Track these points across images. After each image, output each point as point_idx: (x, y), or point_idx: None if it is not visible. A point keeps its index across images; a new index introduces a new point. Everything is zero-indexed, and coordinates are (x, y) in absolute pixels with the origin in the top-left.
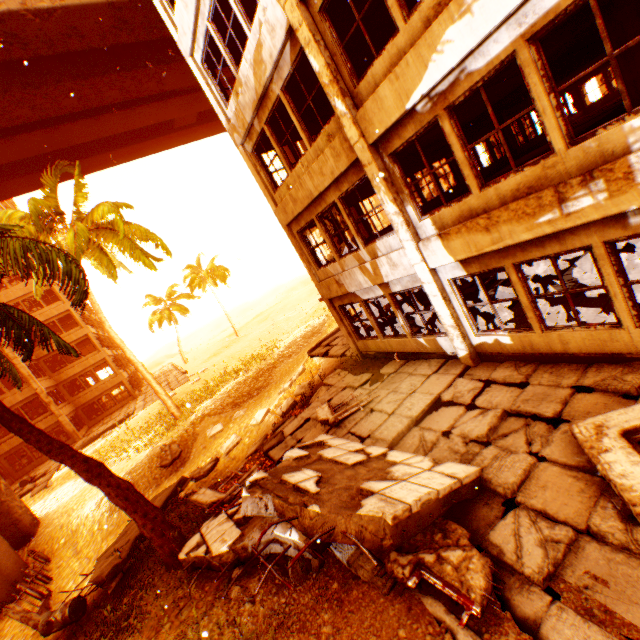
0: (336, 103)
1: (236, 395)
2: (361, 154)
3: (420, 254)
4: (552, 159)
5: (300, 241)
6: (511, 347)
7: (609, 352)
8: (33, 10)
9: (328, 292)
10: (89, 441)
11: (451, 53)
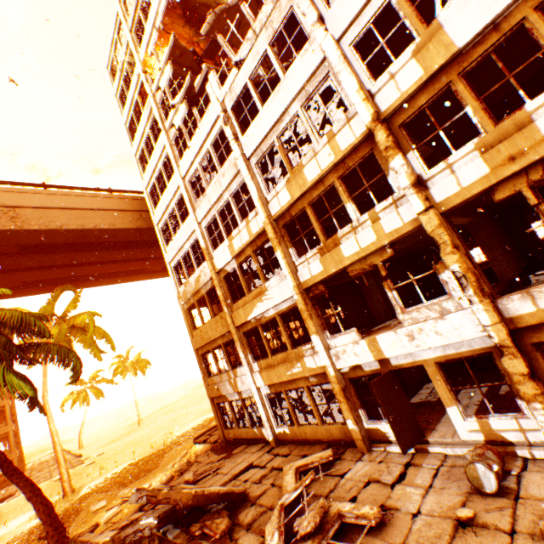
0: (225, 308)
1: (126, 475)
2: (232, 329)
3: (252, 379)
4: (289, 352)
5: (202, 359)
6: (290, 434)
7: (318, 437)
8: (99, 228)
9: (212, 392)
10: None
11: (259, 309)
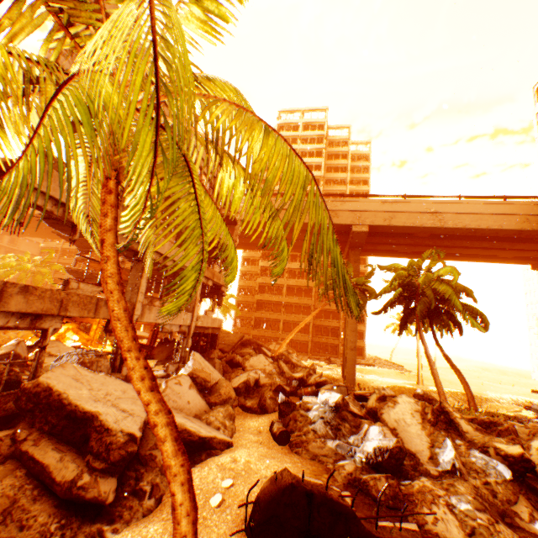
0: None
1: (456, 396)
2: None
3: None
4: None
5: None
6: None
7: None
8: (488, 228)
9: None
10: None
11: None
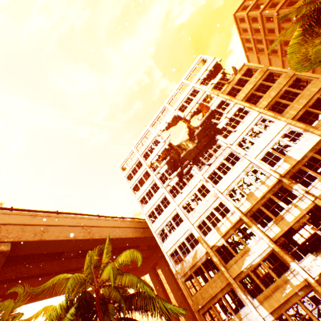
0: (221, 267)
1: None
2: (230, 280)
3: (257, 312)
4: (276, 281)
5: (203, 317)
6: None
7: None
8: (121, 237)
9: None
10: None
11: (248, 260)
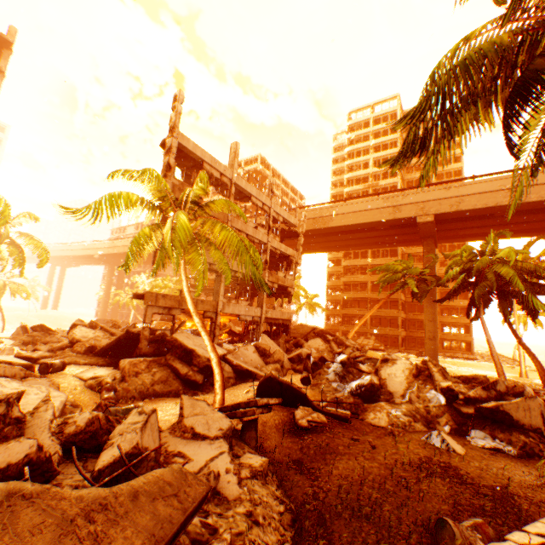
0: None
1: None
2: None
3: None
4: None
5: None
6: None
7: None
8: None
9: None
10: (450, 356)
11: None
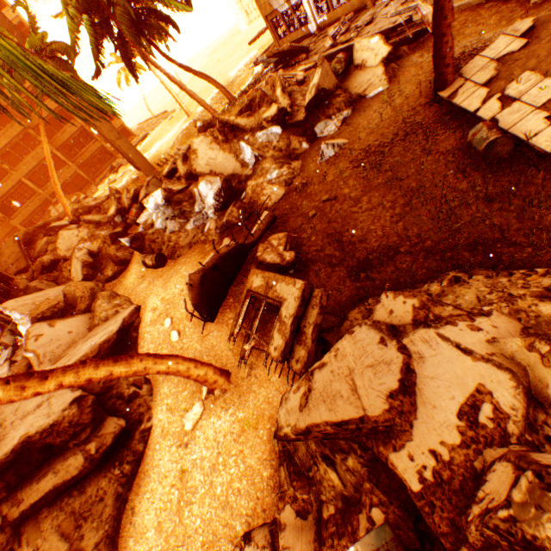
0: None
1: (217, 100)
2: None
3: None
4: None
5: None
6: (327, 22)
7: (345, 15)
8: None
9: (265, 13)
10: None
11: None
